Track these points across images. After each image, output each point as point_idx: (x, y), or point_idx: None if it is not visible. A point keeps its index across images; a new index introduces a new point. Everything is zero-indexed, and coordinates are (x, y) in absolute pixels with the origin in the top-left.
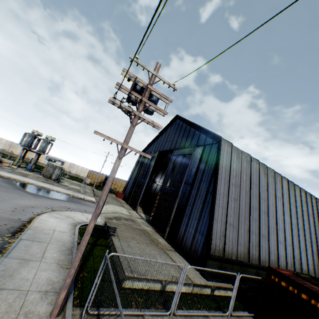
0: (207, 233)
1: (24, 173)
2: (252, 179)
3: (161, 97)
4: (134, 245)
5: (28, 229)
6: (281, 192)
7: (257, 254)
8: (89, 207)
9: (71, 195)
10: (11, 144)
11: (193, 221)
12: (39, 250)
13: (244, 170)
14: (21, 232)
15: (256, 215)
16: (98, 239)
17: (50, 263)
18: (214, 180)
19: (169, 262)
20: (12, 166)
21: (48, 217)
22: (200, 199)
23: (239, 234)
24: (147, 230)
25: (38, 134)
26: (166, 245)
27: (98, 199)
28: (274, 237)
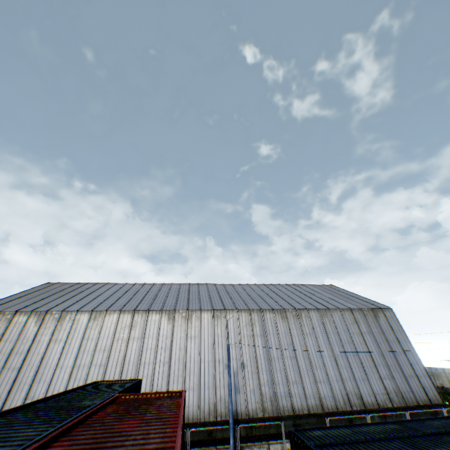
0: None
1: None
2: (8, 336)
3: None
4: None
5: None
6: (69, 331)
7: None
8: None
9: None
10: None
11: None
12: None
13: None
14: None
15: None
16: None
17: None
18: None
19: None
20: None
21: None
22: None
23: None
24: None
25: None
26: None
27: None
28: (24, 393)
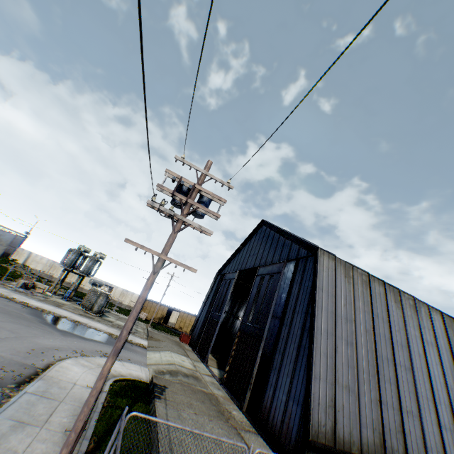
0: (304, 400)
1: (59, 302)
2: (376, 309)
3: (214, 197)
4: (188, 416)
5: (40, 379)
6: (433, 333)
7: (401, 448)
8: (136, 353)
9: (114, 335)
10: (52, 265)
11: (284, 378)
12: (44, 411)
13: (360, 296)
14: (30, 382)
15: (391, 371)
16: (136, 402)
17: (54, 432)
18: (311, 310)
19: (222, 438)
20: (46, 293)
21: (72, 363)
22: (294, 341)
23: (361, 405)
24: (216, 394)
25: (85, 251)
26: (242, 422)
27: (152, 342)
28: (432, 415)
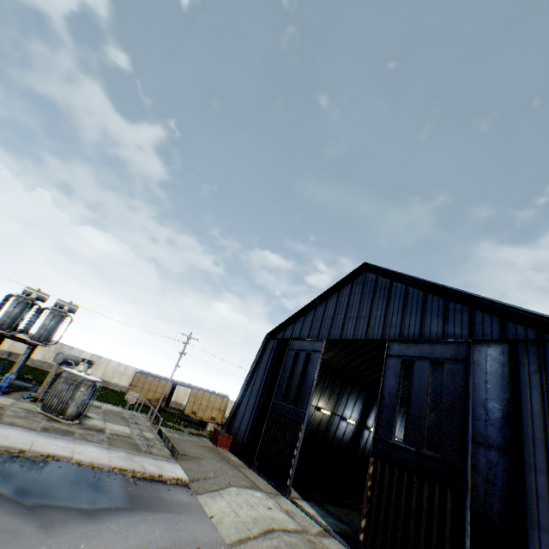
0: None
1: None
2: None
3: None
4: None
5: None
6: None
7: None
8: (192, 514)
9: (128, 471)
10: None
11: None
12: None
13: None
14: None
15: None
16: None
17: None
18: None
19: None
20: None
21: None
22: None
23: None
24: None
25: (38, 297)
26: None
27: (189, 465)
28: None
